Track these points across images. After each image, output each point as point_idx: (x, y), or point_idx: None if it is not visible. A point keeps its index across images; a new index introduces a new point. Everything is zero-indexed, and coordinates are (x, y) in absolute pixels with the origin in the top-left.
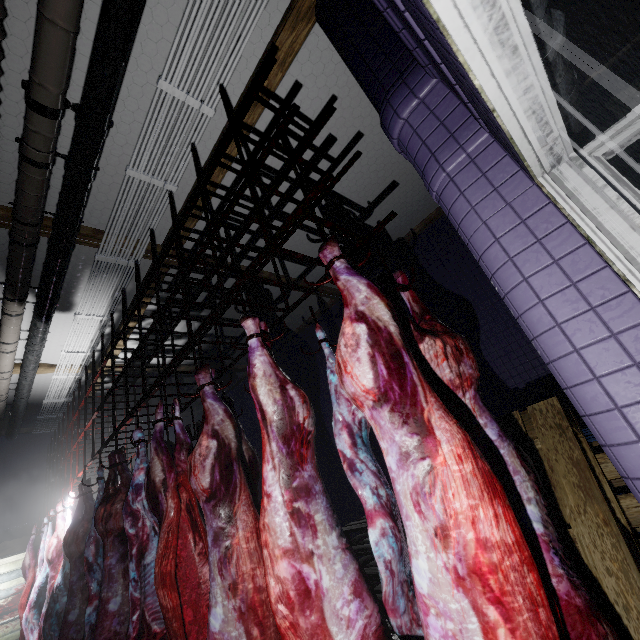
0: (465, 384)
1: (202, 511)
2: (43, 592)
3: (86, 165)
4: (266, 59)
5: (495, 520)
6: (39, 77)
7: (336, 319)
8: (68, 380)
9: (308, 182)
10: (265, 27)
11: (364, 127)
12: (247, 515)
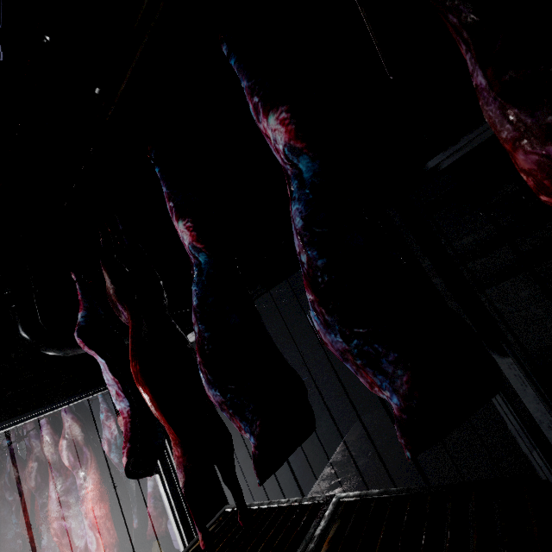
0: None
1: None
2: None
3: None
4: None
5: (100, 508)
6: None
7: None
8: None
9: None
10: None
11: None
12: None
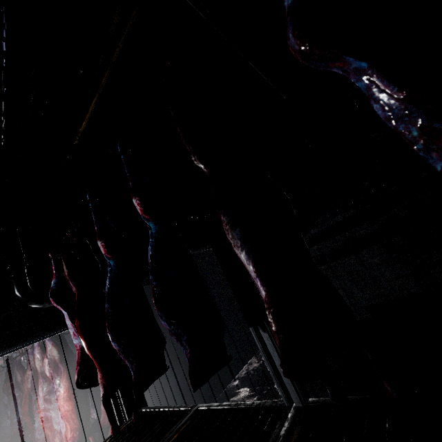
0: None
1: None
2: None
3: None
4: None
5: (68, 405)
6: None
7: None
8: None
9: None
10: None
11: None
12: None
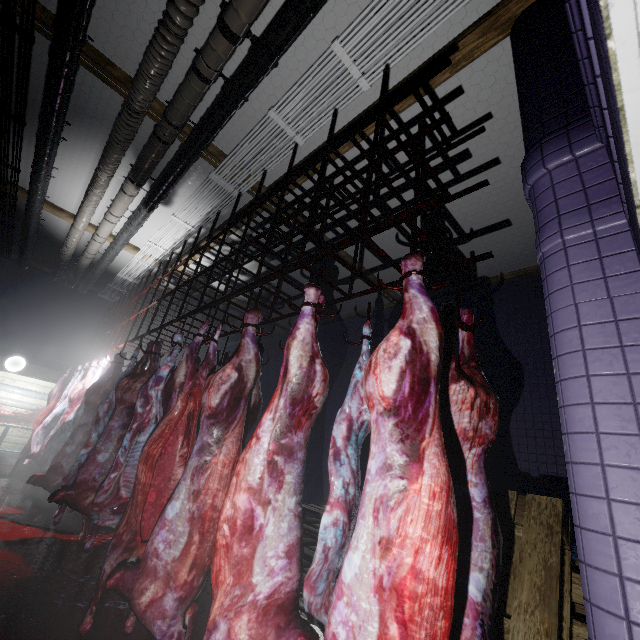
0: (477, 440)
1: (199, 425)
2: (57, 420)
3: (239, 93)
4: (442, 55)
5: (443, 562)
6: (238, 3)
7: (386, 323)
8: (142, 266)
9: (423, 186)
10: (456, 23)
11: (505, 155)
12: (236, 447)
